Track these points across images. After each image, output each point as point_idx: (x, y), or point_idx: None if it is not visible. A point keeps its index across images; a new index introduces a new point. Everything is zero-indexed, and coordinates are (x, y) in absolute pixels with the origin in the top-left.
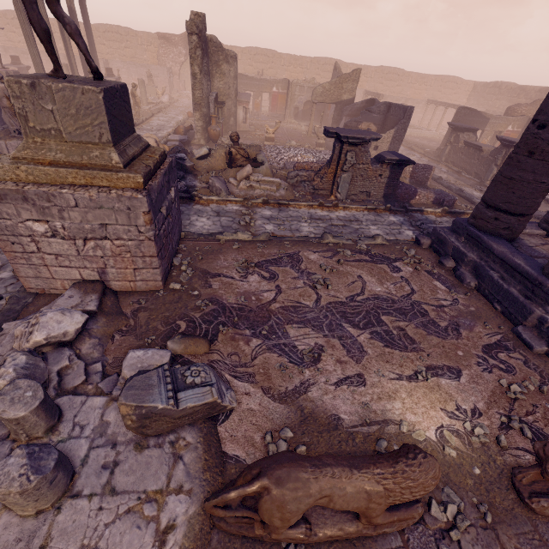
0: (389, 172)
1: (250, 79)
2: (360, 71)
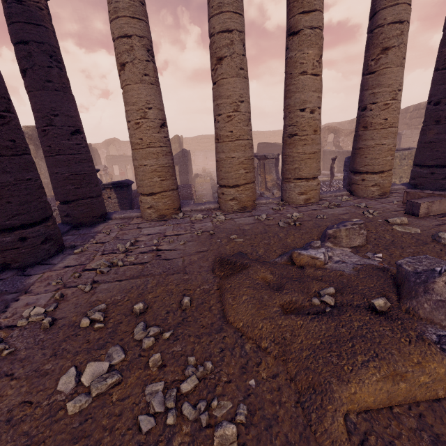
0: (115, 194)
1: (127, 157)
2: (177, 136)
